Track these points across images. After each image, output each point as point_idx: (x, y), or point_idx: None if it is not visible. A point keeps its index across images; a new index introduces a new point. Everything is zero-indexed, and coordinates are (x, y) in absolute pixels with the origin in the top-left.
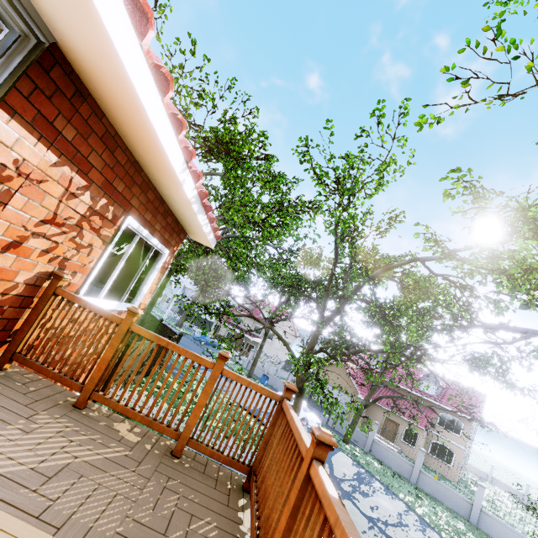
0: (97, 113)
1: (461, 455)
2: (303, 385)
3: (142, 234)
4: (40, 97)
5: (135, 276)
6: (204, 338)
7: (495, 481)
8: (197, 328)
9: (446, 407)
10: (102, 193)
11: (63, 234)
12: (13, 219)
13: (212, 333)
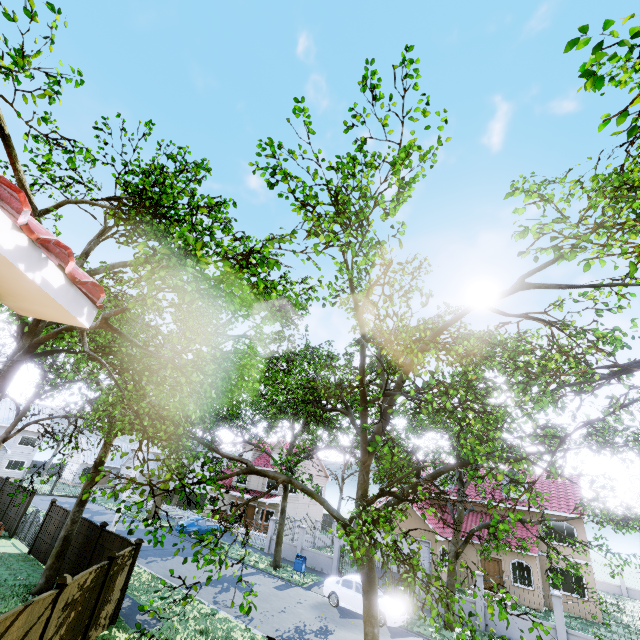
0: None
1: (592, 575)
2: (370, 567)
3: None
4: None
5: None
6: (195, 525)
7: (632, 592)
8: (182, 511)
9: (546, 511)
10: None
11: None
12: None
13: (207, 511)
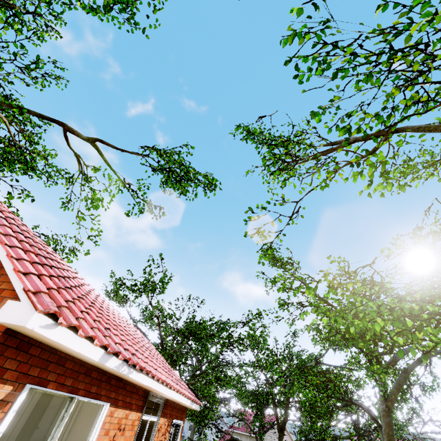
0: (169, 401)
1: None
2: None
3: (176, 422)
4: (163, 409)
5: (174, 440)
6: None
7: None
8: None
9: None
10: (169, 418)
11: (163, 437)
12: (158, 439)
13: None
